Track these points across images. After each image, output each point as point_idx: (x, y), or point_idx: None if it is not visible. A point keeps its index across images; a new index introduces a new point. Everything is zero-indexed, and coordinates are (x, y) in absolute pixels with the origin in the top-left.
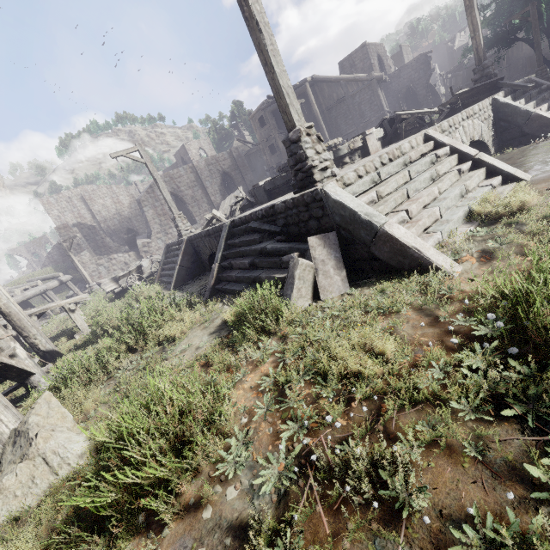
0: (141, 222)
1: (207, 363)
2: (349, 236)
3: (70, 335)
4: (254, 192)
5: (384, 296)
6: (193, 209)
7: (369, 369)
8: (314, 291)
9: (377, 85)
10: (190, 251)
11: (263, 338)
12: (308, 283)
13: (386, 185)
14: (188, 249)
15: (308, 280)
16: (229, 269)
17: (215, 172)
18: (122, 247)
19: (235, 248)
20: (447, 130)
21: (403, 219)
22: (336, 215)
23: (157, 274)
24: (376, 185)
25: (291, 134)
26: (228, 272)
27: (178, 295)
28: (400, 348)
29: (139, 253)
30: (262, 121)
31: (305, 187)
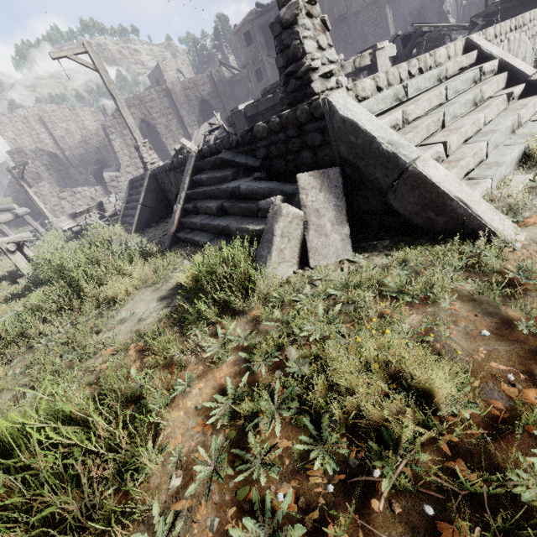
0: (111, 153)
1: (146, 347)
2: (357, 177)
3: (14, 279)
4: (233, 120)
5: (407, 270)
6: (168, 141)
7: (405, 430)
8: (302, 253)
9: (386, 1)
10: (154, 188)
11: (224, 320)
12: (293, 241)
13: (416, 103)
14: (152, 186)
15: (295, 237)
16: (195, 213)
17: (192, 98)
18: (90, 181)
19: (202, 187)
20: (491, 40)
21: (438, 156)
22: (342, 143)
23: (120, 213)
24: (399, 105)
25: (284, 11)
26: (192, 217)
27: (138, 240)
28: (451, 377)
29: (107, 188)
30: (249, 38)
31: (298, 103)
